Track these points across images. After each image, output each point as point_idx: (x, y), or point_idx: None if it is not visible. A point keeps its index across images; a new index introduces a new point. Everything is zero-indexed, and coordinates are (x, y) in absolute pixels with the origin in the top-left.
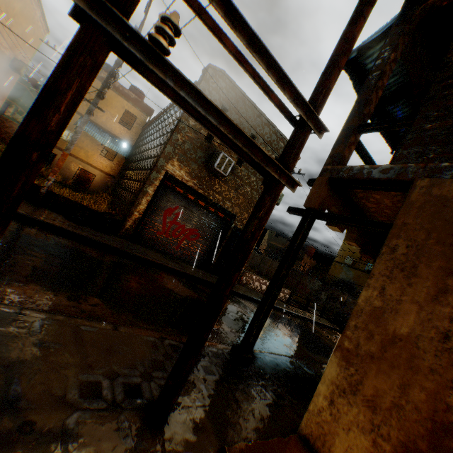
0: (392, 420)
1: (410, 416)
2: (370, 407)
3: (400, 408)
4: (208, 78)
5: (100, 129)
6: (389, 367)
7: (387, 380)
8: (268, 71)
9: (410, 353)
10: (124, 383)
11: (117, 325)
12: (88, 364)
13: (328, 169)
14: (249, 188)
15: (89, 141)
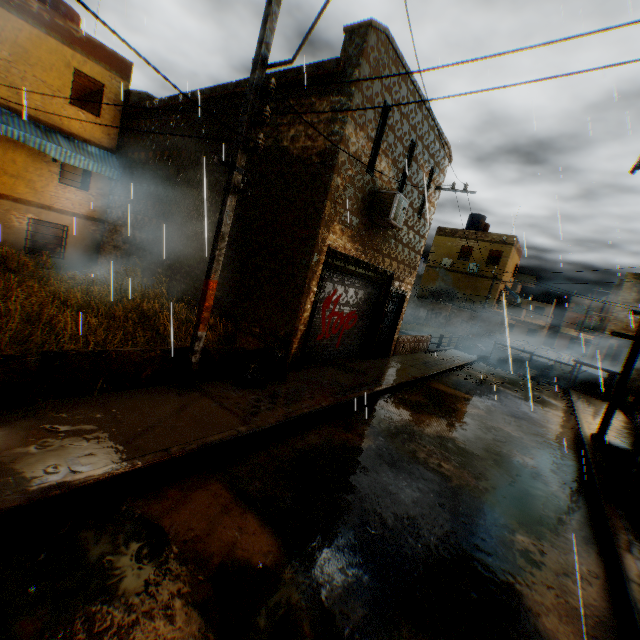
0: None
1: None
2: None
3: None
4: (369, 51)
5: (41, 127)
6: None
7: None
8: None
9: None
10: None
11: (627, 577)
12: None
13: None
14: (406, 228)
15: (26, 158)
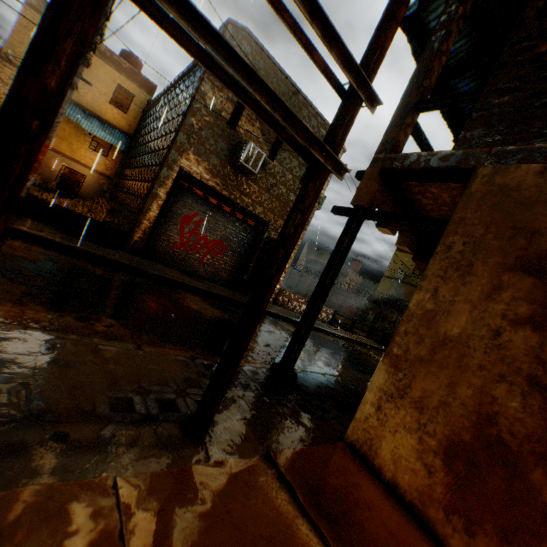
0: (439, 418)
1: (457, 412)
2: (418, 409)
3: (447, 406)
4: (228, 39)
5: (86, 113)
6: (439, 368)
7: (436, 381)
8: (312, 22)
9: (460, 353)
10: (158, 399)
11: (141, 345)
12: (115, 382)
13: (379, 158)
14: (284, 189)
15: (72, 129)
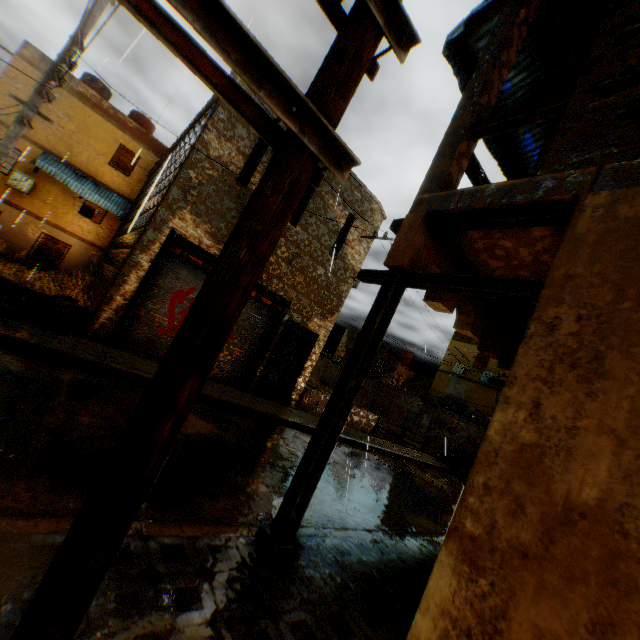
0: None
1: None
2: None
3: None
4: (239, 83)
5: (79, 174)
6: (564, 578)
7: (562, 611)
8: None
9: (608, 547)
10: None
11: None
12: None
13: (424, 199)
14: (310, 260)
15: (60, 191)
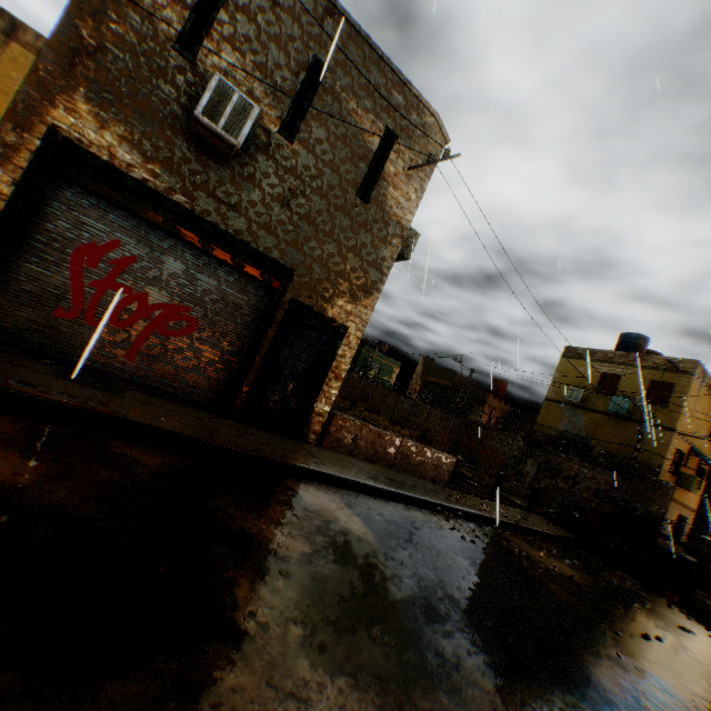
0: None
1: None
2: None
3: None
4: None
5: None
6: None
7: None
8: None
9: None
10: None
11: None
12: None
13: None
14: (323, 203)
15: None
